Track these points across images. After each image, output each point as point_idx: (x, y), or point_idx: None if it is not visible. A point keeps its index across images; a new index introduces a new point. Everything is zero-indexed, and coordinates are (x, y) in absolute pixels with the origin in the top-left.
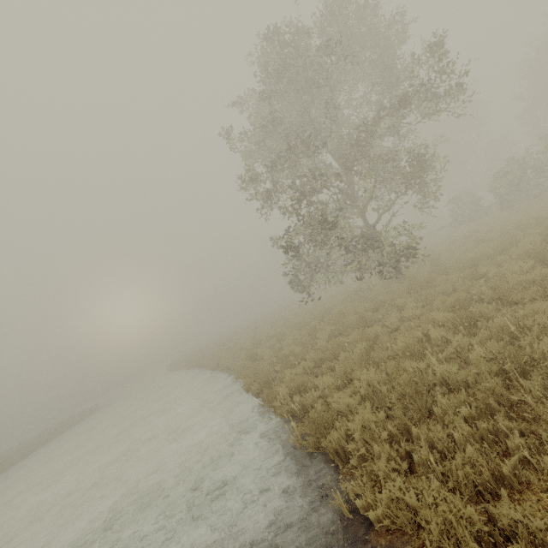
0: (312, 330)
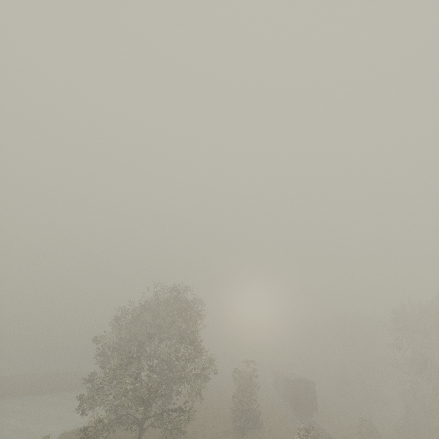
0: None
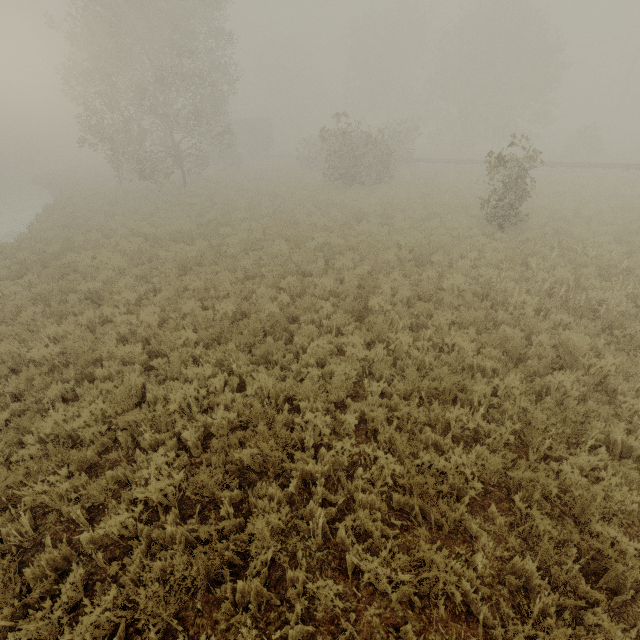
0: (103, 197)
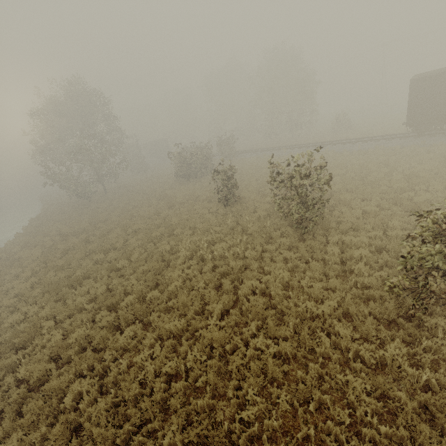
0: (60, 208)
